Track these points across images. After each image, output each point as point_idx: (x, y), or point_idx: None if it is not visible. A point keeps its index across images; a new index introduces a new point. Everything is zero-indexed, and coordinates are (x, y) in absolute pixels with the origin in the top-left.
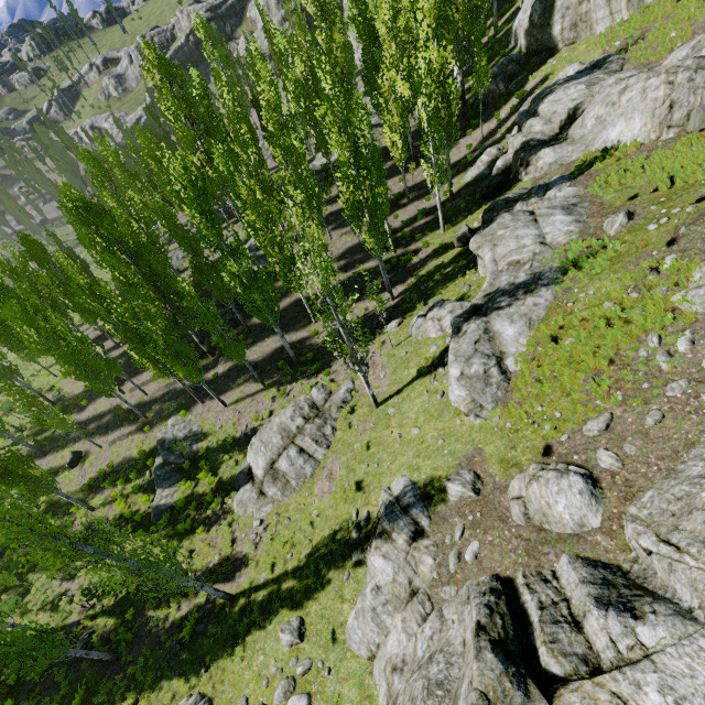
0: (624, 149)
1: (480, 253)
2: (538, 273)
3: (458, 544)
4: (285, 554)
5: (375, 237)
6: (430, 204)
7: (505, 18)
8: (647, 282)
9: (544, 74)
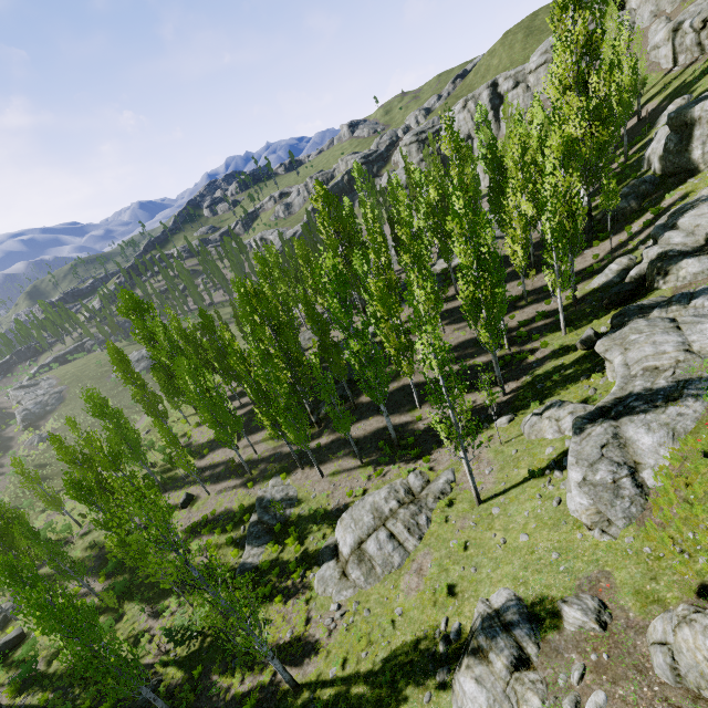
0: None
1: (608, 356)
2: (682, 381)
3: (576, 689)
4: (360, 651)
5: (490, 332)
6: (550, 307)
7: (636, 147)
8: None
9: (684, 192)
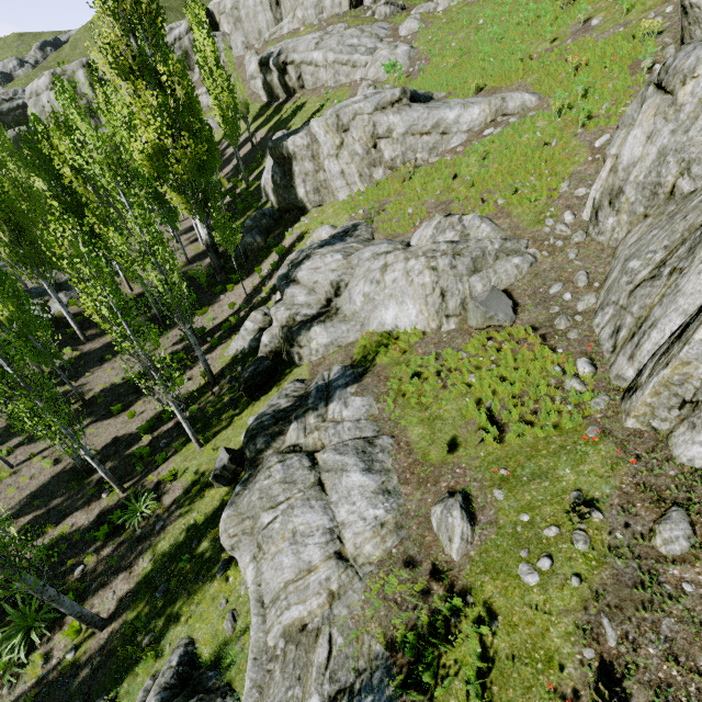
0: (405, 335)
1: (239, 559)
2: (346, 698)
3: None
4: None
5: None
6: (184, 389)
7: (254, 174)
8: None
9: (300, 231)
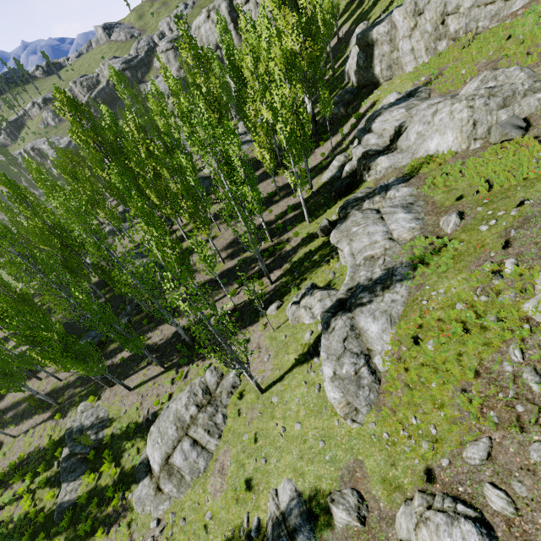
0: (442, 156)
1: (340, 247)
2: (391, 269)
3: None
4: None
5: (250, 237)
6: (297, 200)
7: (339, 63)
8: (493, 285)
9: (372, 101)
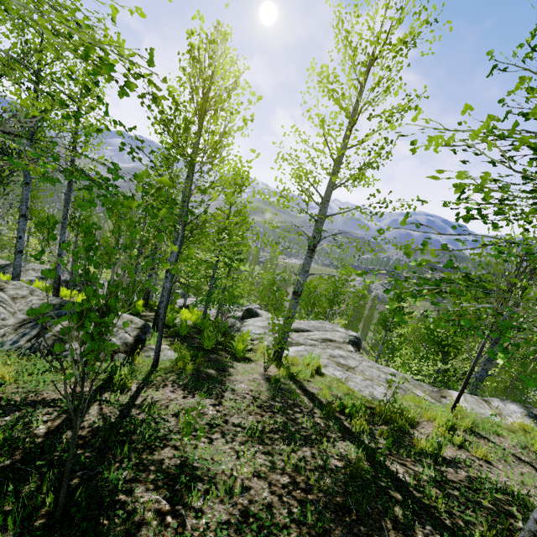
0: None
1: None
2: None
3: None
4: None
5: None
6: None
7: None
8: None
9: None
